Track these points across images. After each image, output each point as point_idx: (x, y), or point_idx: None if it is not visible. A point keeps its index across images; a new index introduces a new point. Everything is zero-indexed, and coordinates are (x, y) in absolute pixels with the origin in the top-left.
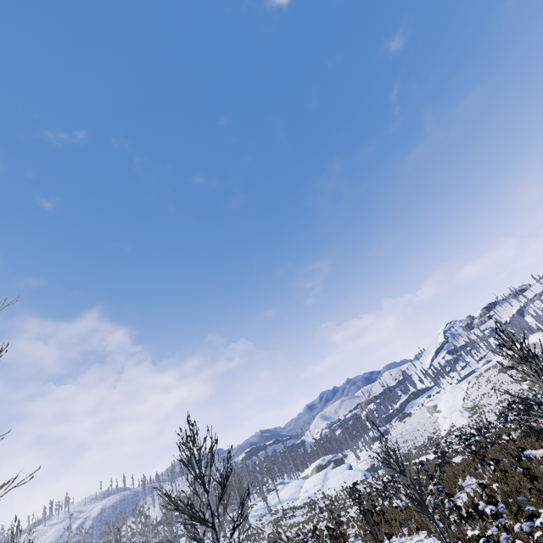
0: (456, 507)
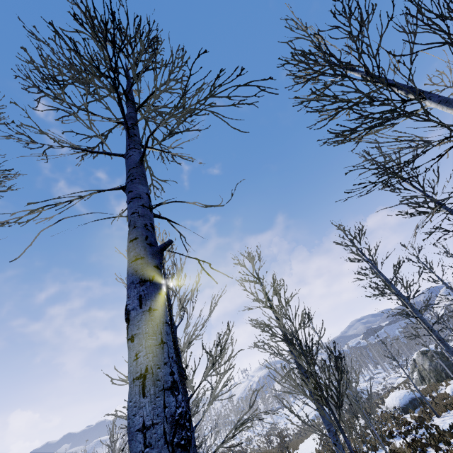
0: None
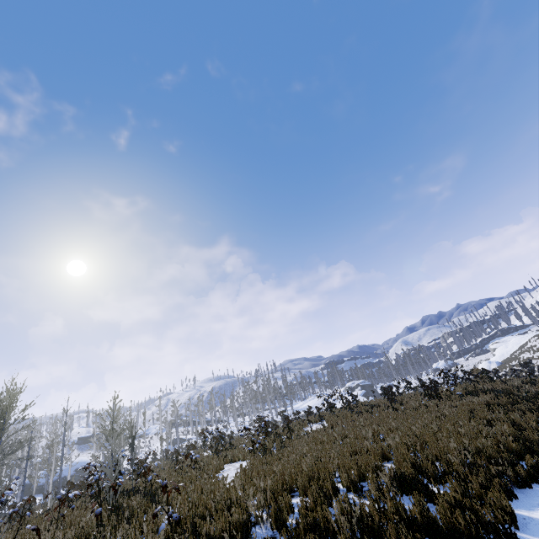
0: (222, 445)
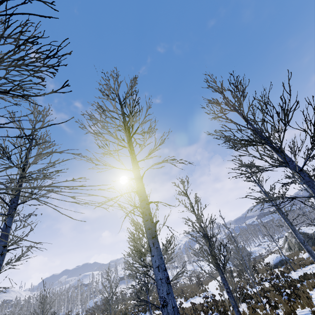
0: None
